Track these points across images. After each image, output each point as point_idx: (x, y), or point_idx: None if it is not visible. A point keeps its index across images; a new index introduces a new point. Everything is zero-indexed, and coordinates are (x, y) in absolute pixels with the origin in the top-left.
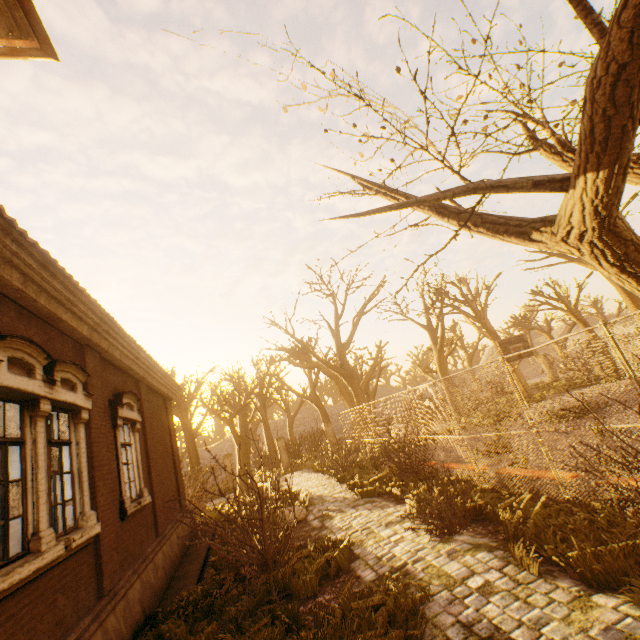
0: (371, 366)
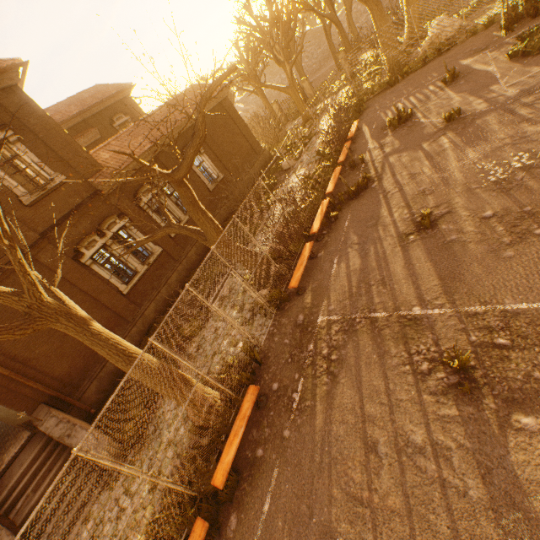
0: None
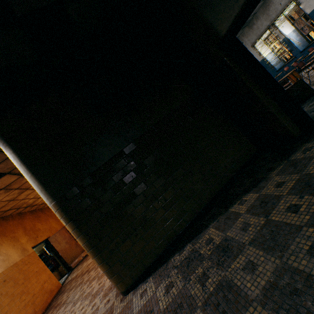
0: None
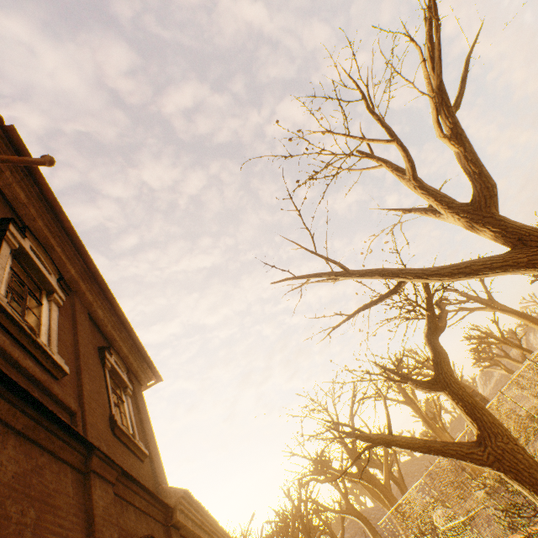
0: (383, 455)
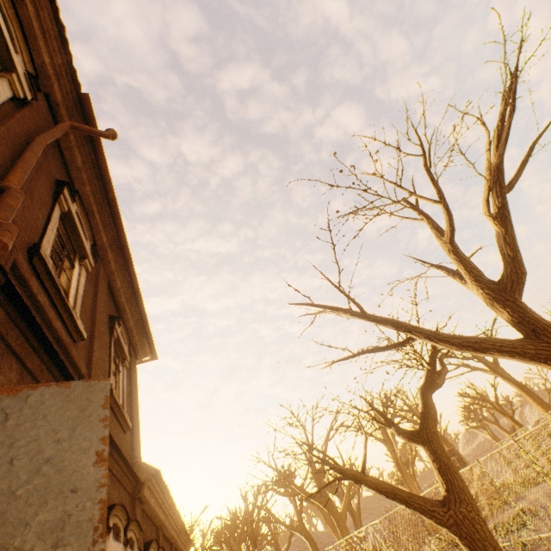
0: (347, 485)
